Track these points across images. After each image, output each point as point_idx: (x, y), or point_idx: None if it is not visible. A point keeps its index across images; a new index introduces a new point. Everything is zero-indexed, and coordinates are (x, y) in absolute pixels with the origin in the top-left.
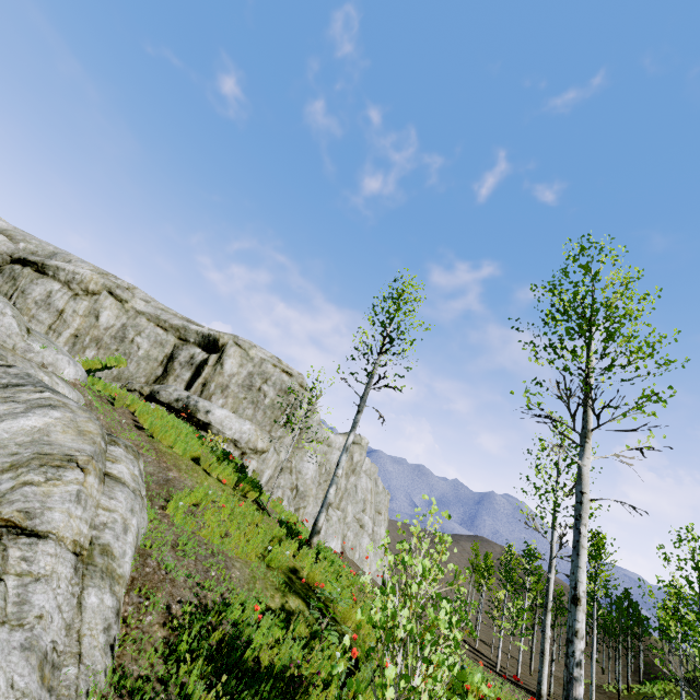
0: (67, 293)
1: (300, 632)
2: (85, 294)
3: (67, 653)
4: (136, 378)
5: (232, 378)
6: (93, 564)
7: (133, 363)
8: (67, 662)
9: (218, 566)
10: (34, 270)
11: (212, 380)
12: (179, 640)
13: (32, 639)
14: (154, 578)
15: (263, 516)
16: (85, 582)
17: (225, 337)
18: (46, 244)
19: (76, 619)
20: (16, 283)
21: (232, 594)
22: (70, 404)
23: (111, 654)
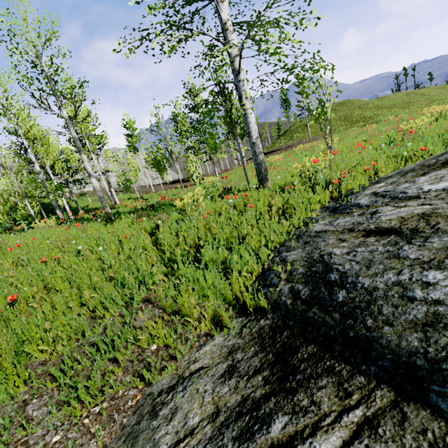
0: None
1: None
2: None
3: None
4: None
5: None
6: None
7: None
8: None
9: None
10: None
11: None
12: None
13: None
14: None
15: None
16: None
17: None
18: None
19: None
20: None
21: None
22: None
23: None
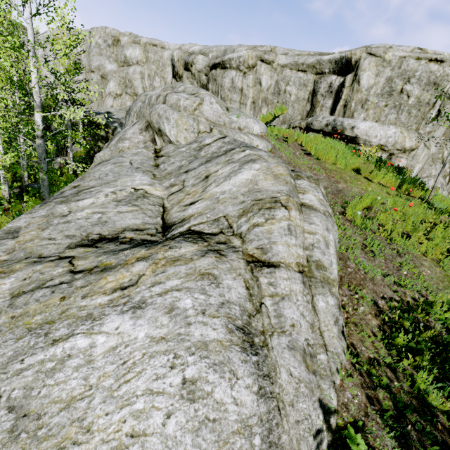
0: (240, 75)
1: None
2: (249, 70)
3: (316, 344)
4: (294, 118)
5: (369, 91)
6: (313, 277)
7: (290, 108)
8: (318, 350)
9: (408, 266)
10: (220, 69)
11: (351, 99)
12: (395, 335)
13: (292, 341)
14: (356, 276)
15: (435, 214)
16: (312, 291)
17: (357, 52)
18: (219, 47)
19: (314, 319)
20: (217, 82)
21: (428, 291)
22: (262, 155)
23: (343, 338)
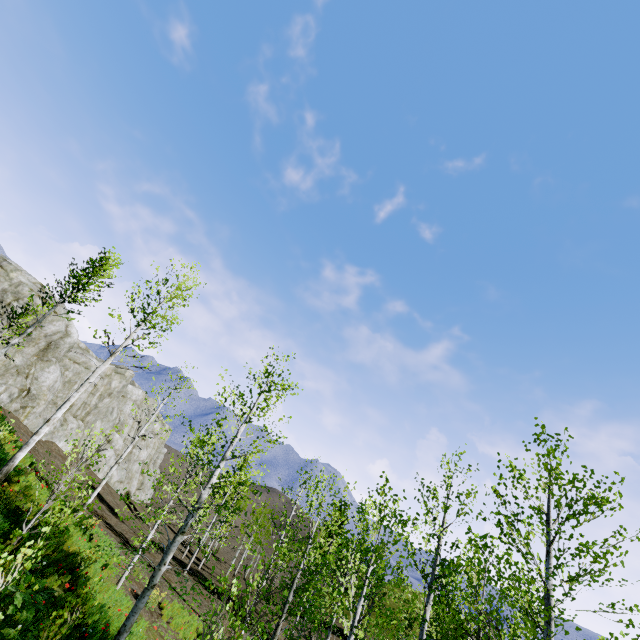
0: None
1: None
2: None
3: None
4: None
5: None
6: None
7: None
8: None
9: None
10: None
11: None
12: None
13: None
14: None
15: None
16: None
17: None
18: None
19: None
20: None
21: None
22: None
23: None
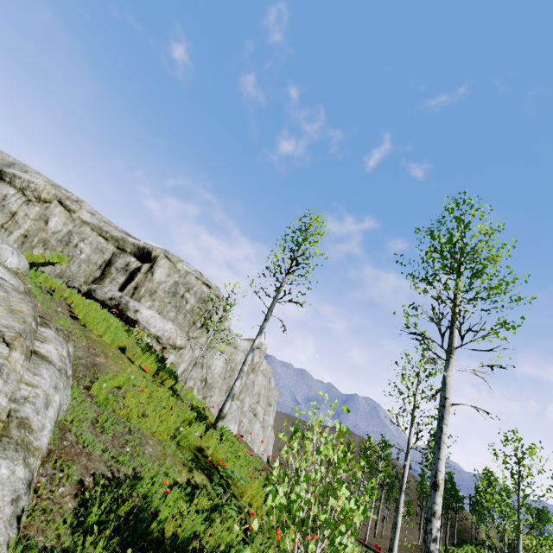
0: (21, 198)
1: (202, 505)
2: (38, 201)
3: None
4: (76, 278)
5: (160, 285)
6: (8, 436)
7: (75, 265)
8: None
9: (133, 442)
10: None
11: (143, 285)
12: (89, 511)
13: None
14: (71, 451)
15: (176, 401)
16: None
17: (158, 250)
18: (6, 155)
19: None
20: None
21: (144, 468)
22: (5, 285)
23: (16, 525)
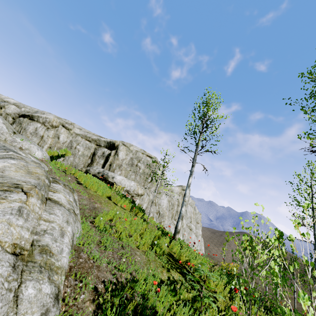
0: (44, 128)
1: (184, 297)
2: (52, 127)
3: None
4: (79, 165)
5: (123, 161)
6: (32, 261)
7: (77, 158)
8: None
9: (126, 254)
10: (28, 119)
11: (114, 162)
12: (104, 315)
13: None
14: (85, 265)
15: (147, 225)
16: (24, 277)
17: (118, 141)
18: (33, 108)
19: (10, 313)
20: (21, 126)
21: (137, 272)
22: (26, 159)
23: None
